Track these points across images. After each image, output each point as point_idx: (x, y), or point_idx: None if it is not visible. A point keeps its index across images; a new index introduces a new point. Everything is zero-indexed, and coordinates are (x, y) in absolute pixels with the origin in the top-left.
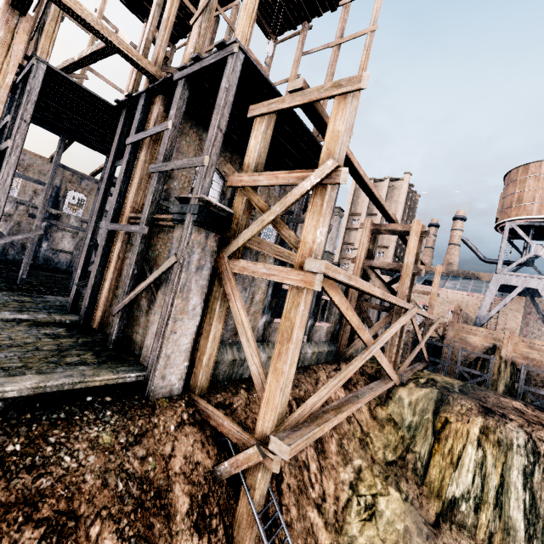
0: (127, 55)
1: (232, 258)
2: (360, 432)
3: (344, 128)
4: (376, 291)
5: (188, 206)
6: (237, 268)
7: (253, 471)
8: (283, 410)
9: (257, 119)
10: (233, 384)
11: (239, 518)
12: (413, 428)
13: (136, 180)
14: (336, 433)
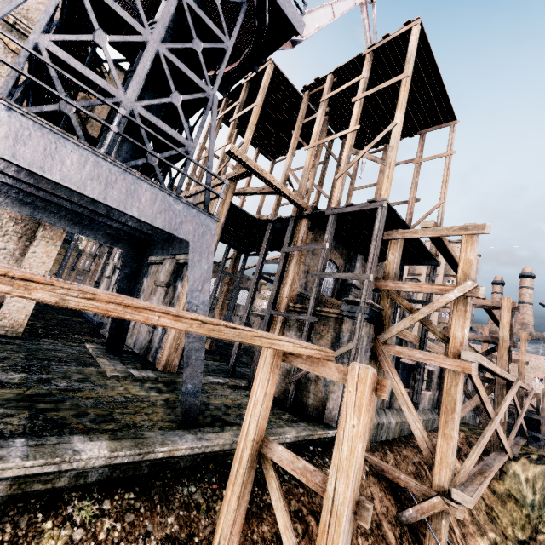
0: (291, 198)
1: (386, 343)
2: (484, 505)
3: (474, 257)
4: (497, 369)
5: (358, 307)
6: (392, 351)
7: (436, 518)
8: (453, 469)
9: (391, 241)
10: (379, 445)
11: None
12: (537, 508)
13: (290, 278)
14: None
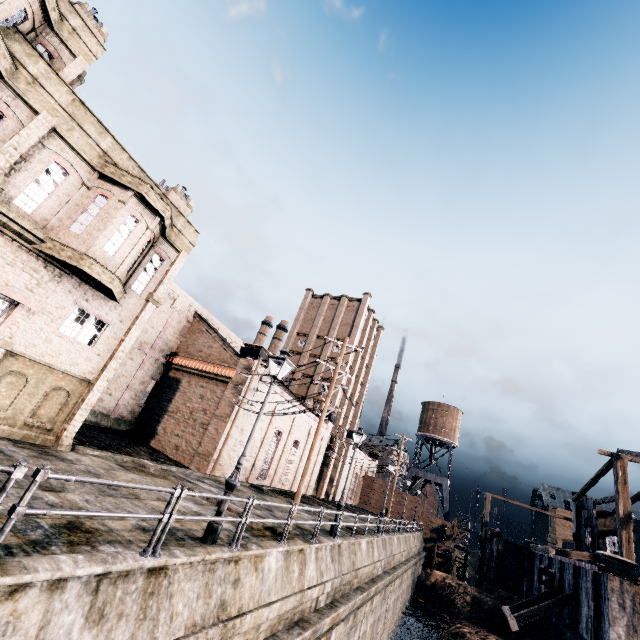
0: None
1: None
2: None
3: None
4: None
5: None
6: None
7: None
8: None
9: None
10: None
11: None
12: None
13: None
14: None
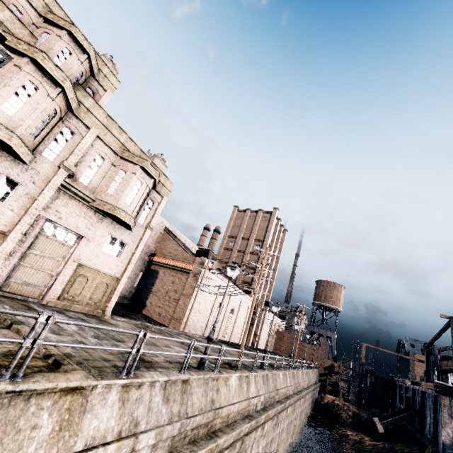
0: None
1: None
2: None
3: None
4: None
5: None
6: None
7: None
8: None
9: None
10: None
11: None
12: None
13: None
14: None
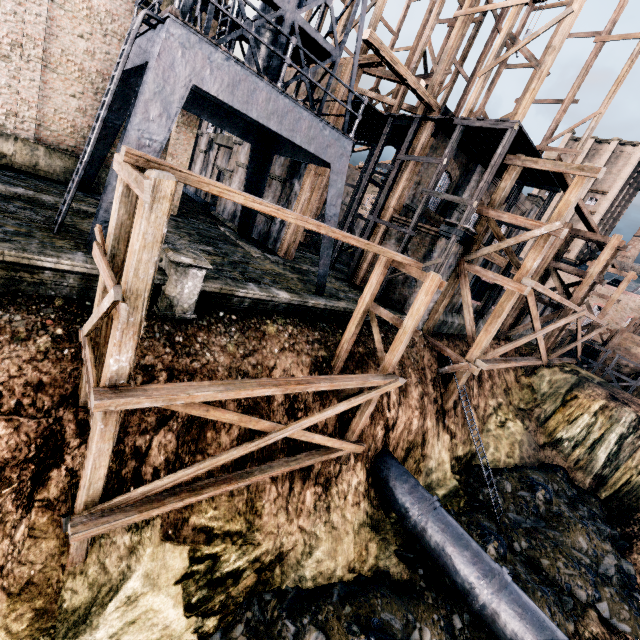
0: (421, 97)
1: (469, 263)
2: (505, 386)
3: (575, 200)
4: (556, 297)
5: (454, 230)
6: (472, 270)
7: (461, 373)
8: (483, 350)
9: (510, 167)
10: (439, 334)
11: (448, 391)
12: (546, 396)
13: (400, 189)
14: (490, 381)
